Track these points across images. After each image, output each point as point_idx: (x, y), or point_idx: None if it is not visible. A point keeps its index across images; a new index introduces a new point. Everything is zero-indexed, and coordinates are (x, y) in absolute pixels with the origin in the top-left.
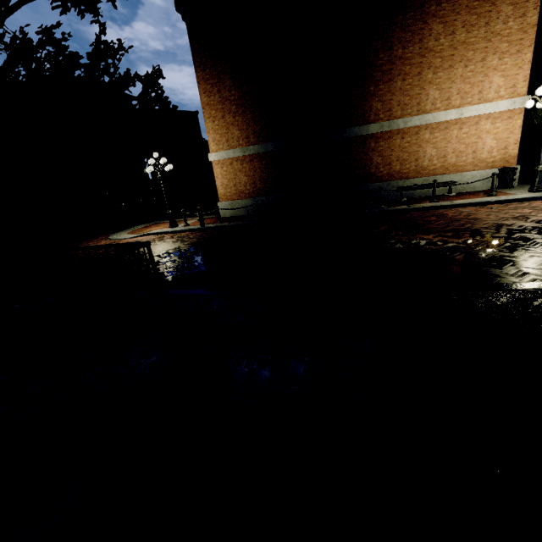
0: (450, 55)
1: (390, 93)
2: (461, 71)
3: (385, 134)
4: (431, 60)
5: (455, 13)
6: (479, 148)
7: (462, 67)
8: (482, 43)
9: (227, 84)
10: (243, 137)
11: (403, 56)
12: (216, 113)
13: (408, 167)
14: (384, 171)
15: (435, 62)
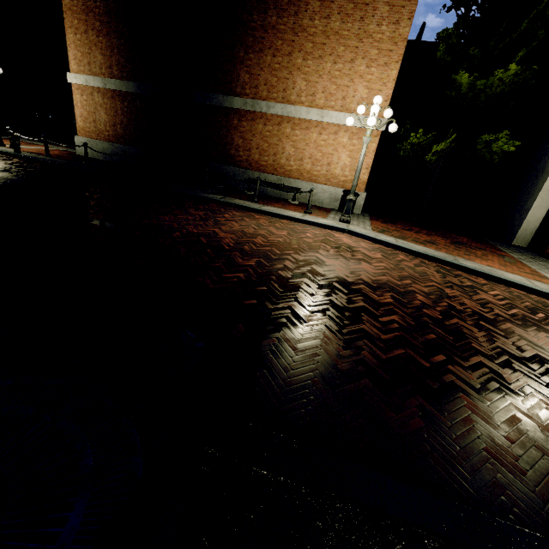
0: (323, 43)
1: (259, 67)
2: (329, 66)
3: (249, 114)
4: (303, 42)
5: None
6: (334, 162)
7: (332, 62)
8: (354, 41)
9: None
10: (106, 65)
11: (277, 26)
12: (79, 23)
13: (267, 159)
14: (244, 156)
15: (307, 46)
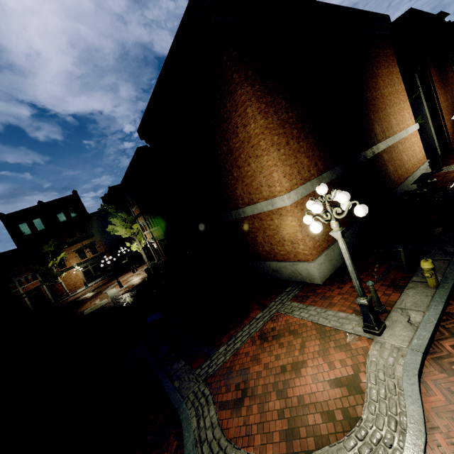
0: (390, 99)
1: (380, 120)
2: (396, 109)
3: (388, 148)
4: (386, 101)
5: (383, 77)
6: (416, 153)
7: (396, 106)
8: (396, 95)
9: (281, 104)
10: (312, 165)
11: (376, 96)
12: (278, 138)
13: (403, 170)
14: (396, 176)
15: (387, 102)
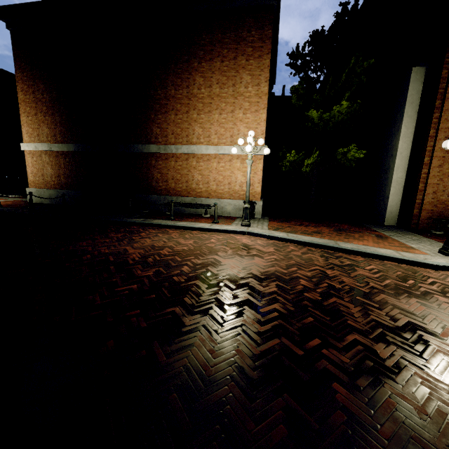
0: (209, 103)
1: (167, 123)
2: (217, 117)
3: (163, 155)
4: (196, 103)
5: (211, 72)
6: (233, 181)
7: (218, 114)
8: (231, 99)
9: (40, 88)
10: (51, 135)
11: (175, 96)
12: (30, 109)
13: (181, 186)
14: (163, 186)
15: (199, 105)
